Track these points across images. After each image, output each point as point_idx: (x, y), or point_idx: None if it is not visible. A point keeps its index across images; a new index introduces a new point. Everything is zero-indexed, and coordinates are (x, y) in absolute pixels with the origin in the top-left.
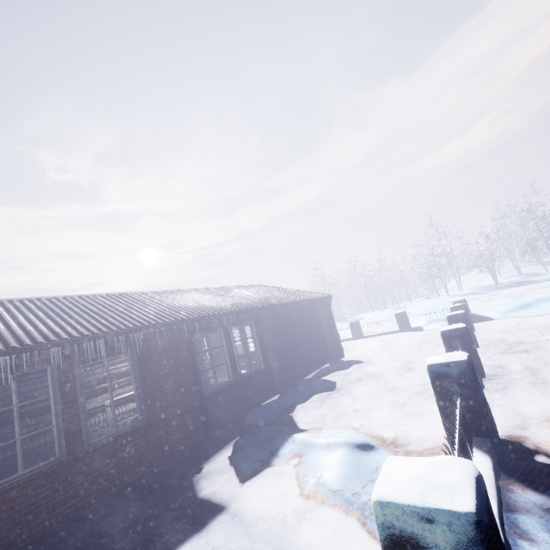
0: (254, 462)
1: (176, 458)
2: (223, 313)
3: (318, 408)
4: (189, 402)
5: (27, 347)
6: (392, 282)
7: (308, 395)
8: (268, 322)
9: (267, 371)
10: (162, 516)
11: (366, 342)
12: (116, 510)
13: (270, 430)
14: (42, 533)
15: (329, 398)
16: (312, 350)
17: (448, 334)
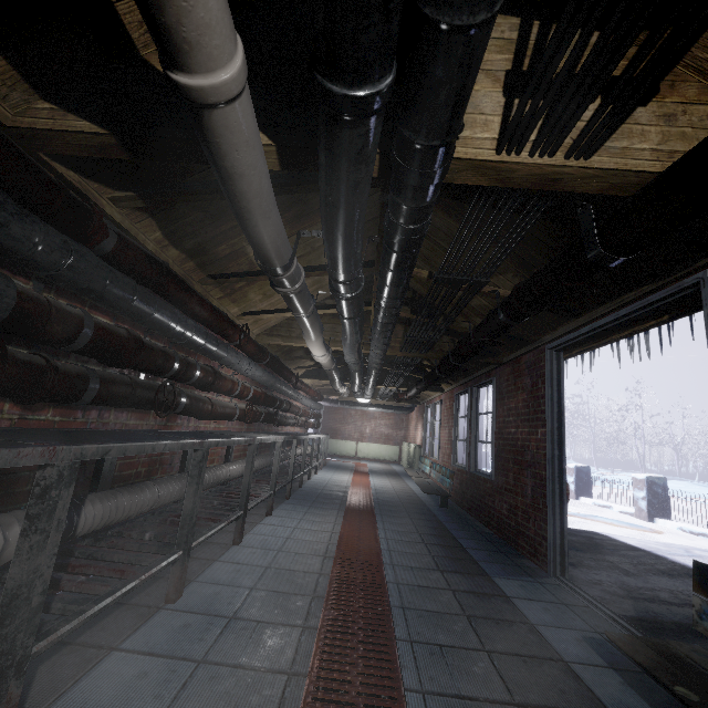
0: None
1: None
2: None
3: None
4: None
5: None
6: None
7: None
8: None
9: None
10: None
11: None
12: None
13: None
14: None
15: None
16: None
17: (580, 468)
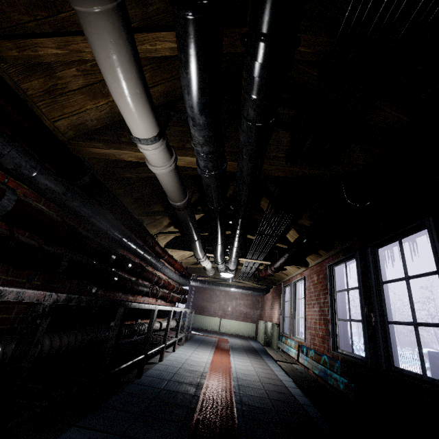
0: None
1: None
2: None
3: None
4: None
5: None
6: None
7: None
8: None
9: None
10: None
11: None
12: None
13: None
14: None
15: None
16: None
17: (433, 354)
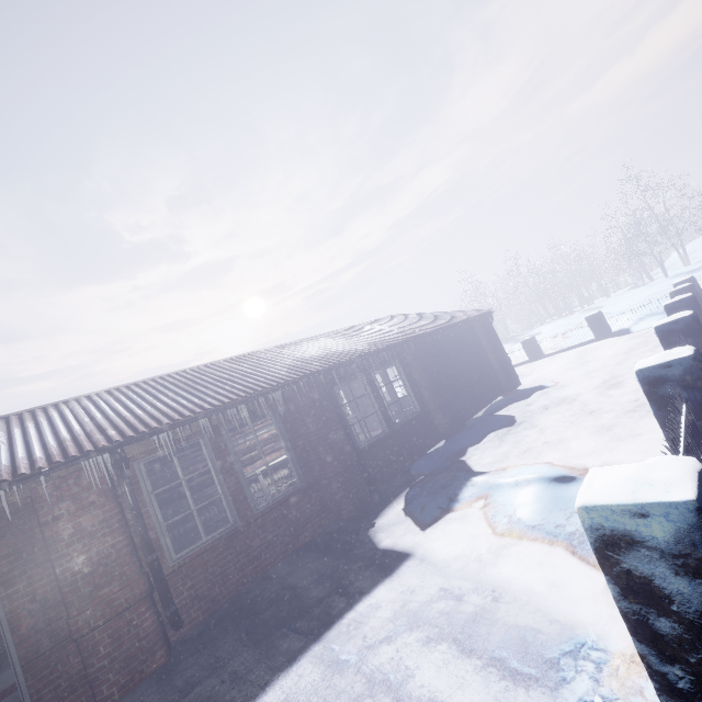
0: (432, 510)
1: (345, 516)
2: (361, 356)
3: (497, 447)
4: (345, 459)
5: (178, 422)
6: (576, 275)
7: (481, 435)
8: (416, 358)
9: (425, 415)
10: (347, 567)
11: (549, 362)
12: (299, 567)
13: (443, 478)
14: (238, 591)
15: (509, 434)
16: (477, 383)
17: (666, 329)
